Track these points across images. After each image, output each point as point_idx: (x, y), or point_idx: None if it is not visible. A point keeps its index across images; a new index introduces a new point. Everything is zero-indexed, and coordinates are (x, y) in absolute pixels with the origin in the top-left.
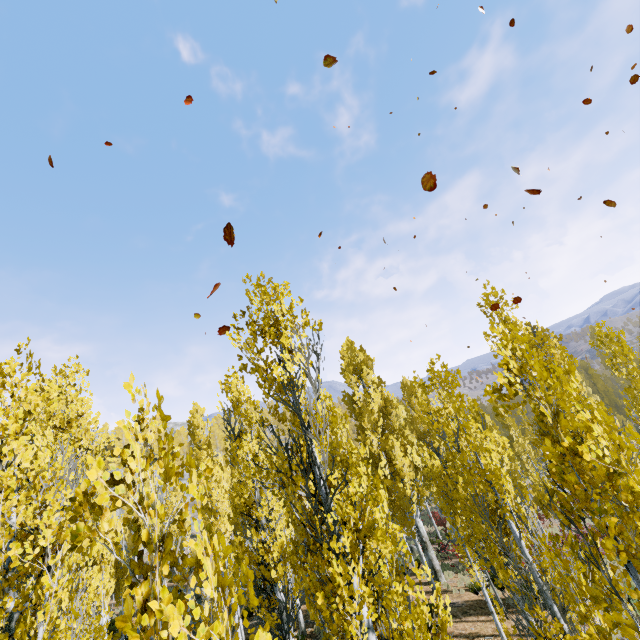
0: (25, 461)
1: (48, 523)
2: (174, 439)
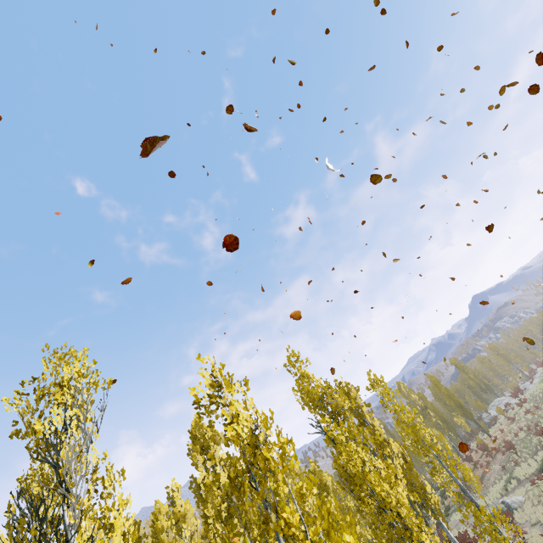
0: None
1: None
2: None
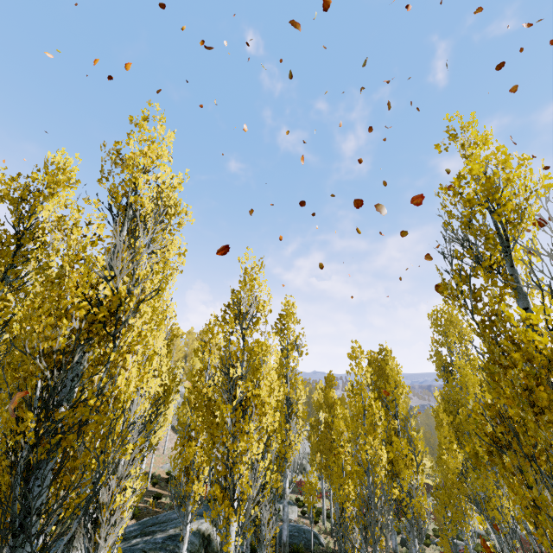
0: None
1: None
2: None
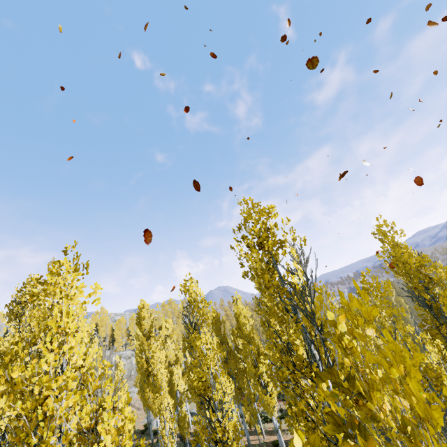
0: (79, 359)
1: (108, 428)
2: (116, 326)
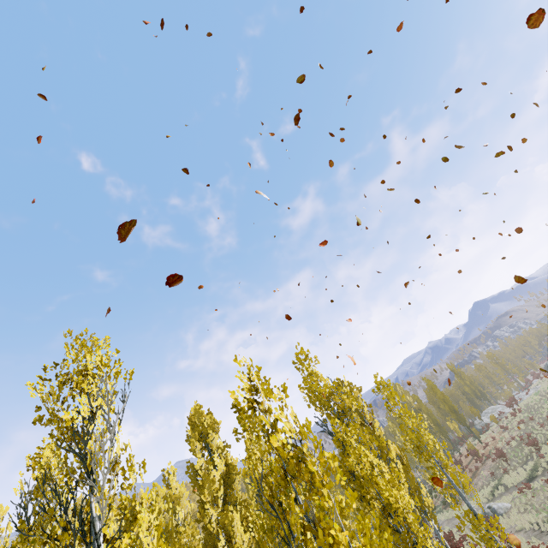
0: None
1: None
2: None
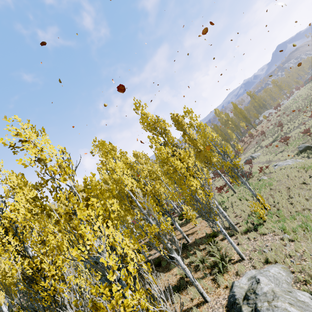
0: None
1: None
2: None
